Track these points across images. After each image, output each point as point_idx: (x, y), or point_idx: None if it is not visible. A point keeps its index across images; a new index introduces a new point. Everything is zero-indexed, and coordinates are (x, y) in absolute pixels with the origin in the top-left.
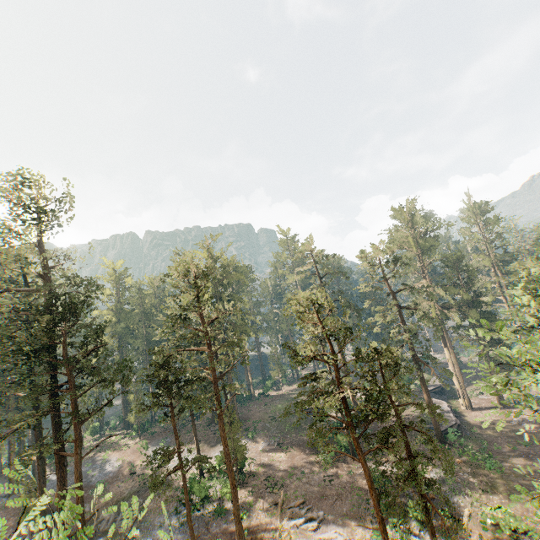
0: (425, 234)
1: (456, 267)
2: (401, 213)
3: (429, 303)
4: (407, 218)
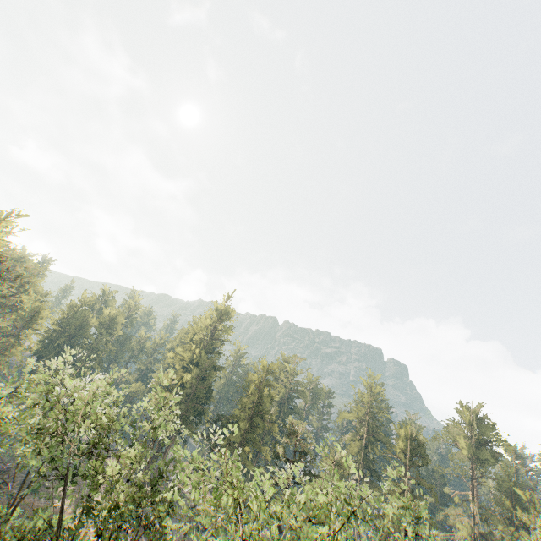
0: (483, 443)
1: (512, 498)
2: (466, 410)
3: (469, 520)
4: (471, 418)
